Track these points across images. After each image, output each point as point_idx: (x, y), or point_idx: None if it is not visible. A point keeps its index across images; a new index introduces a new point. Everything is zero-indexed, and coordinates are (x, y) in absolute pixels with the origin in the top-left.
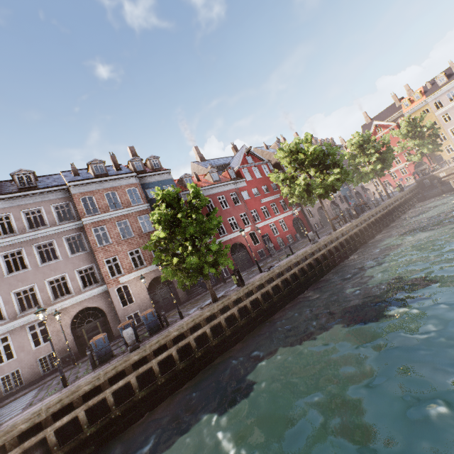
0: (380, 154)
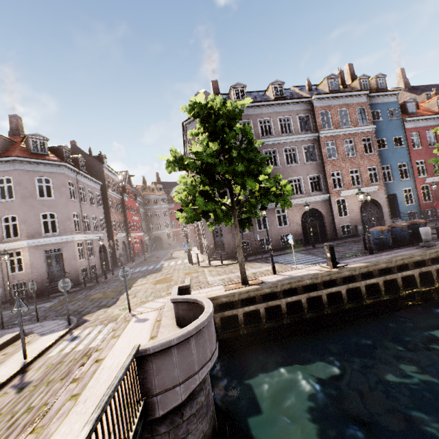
0: None
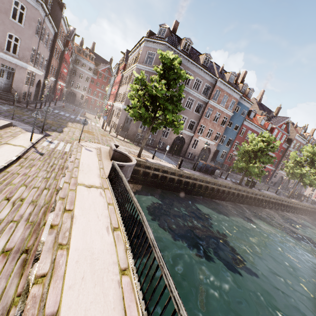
0: None
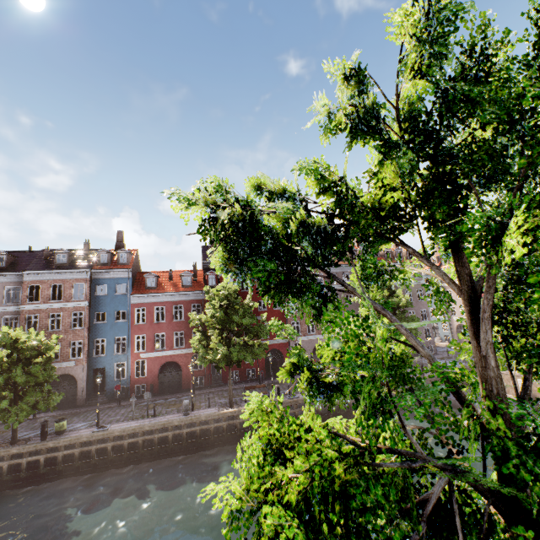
0: None
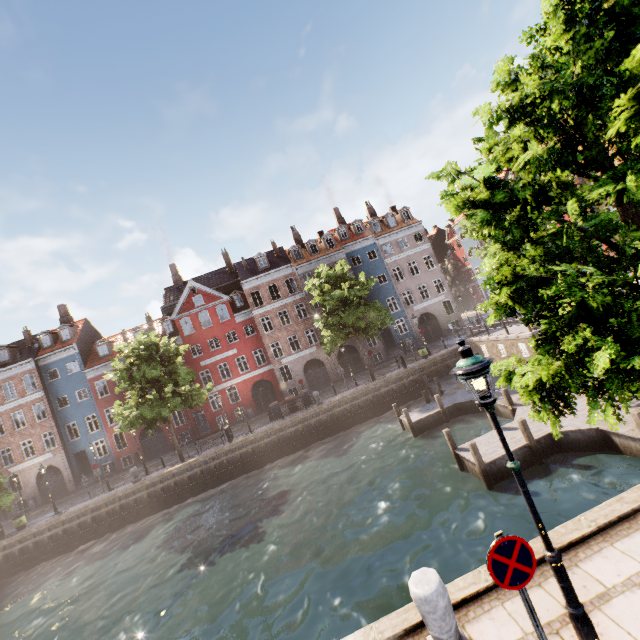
0: (333, 319)
